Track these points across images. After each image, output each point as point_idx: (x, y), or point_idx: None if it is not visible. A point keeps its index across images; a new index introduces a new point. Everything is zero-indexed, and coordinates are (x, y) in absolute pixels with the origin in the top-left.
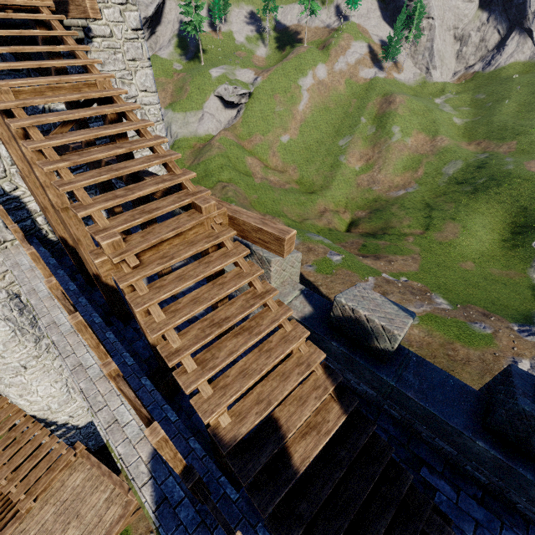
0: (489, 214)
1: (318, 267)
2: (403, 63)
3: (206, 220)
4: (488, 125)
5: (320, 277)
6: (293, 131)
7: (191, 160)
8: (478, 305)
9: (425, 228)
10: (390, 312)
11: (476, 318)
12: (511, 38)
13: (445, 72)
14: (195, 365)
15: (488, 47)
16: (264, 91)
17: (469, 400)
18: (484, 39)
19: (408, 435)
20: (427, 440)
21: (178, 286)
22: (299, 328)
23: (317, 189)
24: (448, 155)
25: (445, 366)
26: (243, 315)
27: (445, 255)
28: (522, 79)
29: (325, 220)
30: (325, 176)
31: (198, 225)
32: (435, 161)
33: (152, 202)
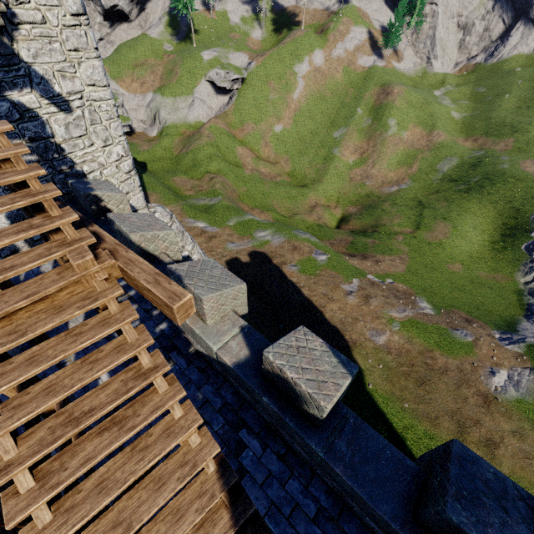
0: (481, 214)
1: (302, 268)
2: (403, 51)
3: (83, 277)
4: (486, 121)
5: (303, 278)
6: (287, 121)
7: (180, 148)
8: (462, 310)
9: (415, 227)
10: (326, 369)
11: (459, 324)
12: (516, 28)
13: (446, 62)
14: (32, 482)
15: (492, 37)
16: (258, 77)
17: (404, 479)
18: (488, 29)
19: (340, 505)
20: (359, 515)
21: (23, 374)
22: (192, 413)
23: (309, 182)
24: (444, 150)
25: (422, 375)
26: (114, 405)
27: (434, 256)
28: (524, 73)
29: (315, 215)
30: (318, 169)
31: (72, 284)
32: (431, 157)
33: (10, 257)
